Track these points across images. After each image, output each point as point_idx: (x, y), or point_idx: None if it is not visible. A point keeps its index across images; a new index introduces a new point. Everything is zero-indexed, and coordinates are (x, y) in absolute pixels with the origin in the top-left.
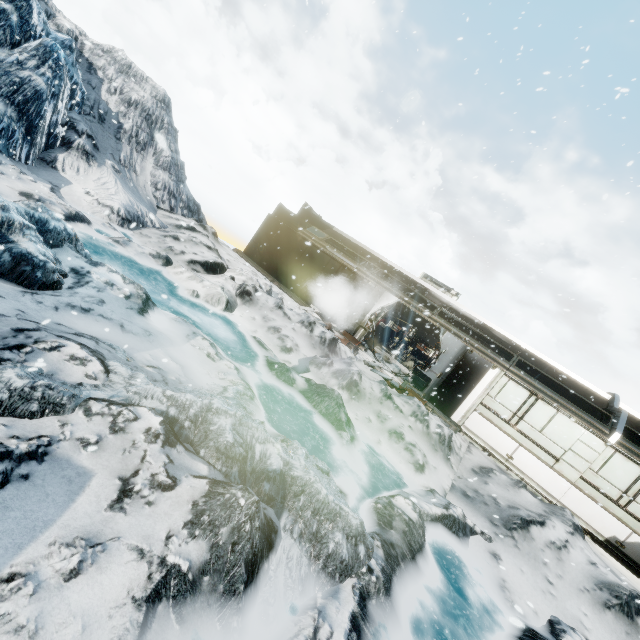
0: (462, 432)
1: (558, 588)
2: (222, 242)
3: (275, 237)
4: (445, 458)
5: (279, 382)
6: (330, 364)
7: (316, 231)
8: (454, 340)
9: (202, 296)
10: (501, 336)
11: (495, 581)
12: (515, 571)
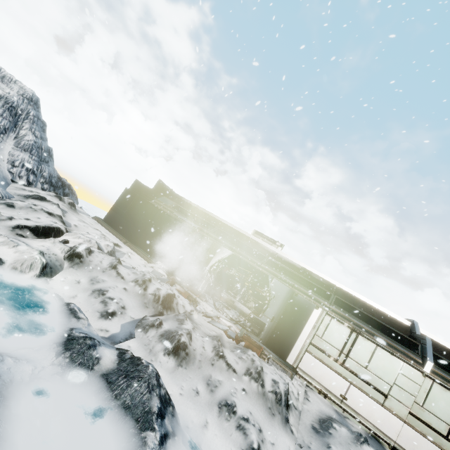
0: (298, 375)
1: None
2: (83, 211)
3: (130, 206)
4: (283, 422)
5: (72, 367)
6: (158, 325)
7: (166, 200)
8: (281, 285)
9: (9, 262)
10: (318, 277)
11: None
12: None
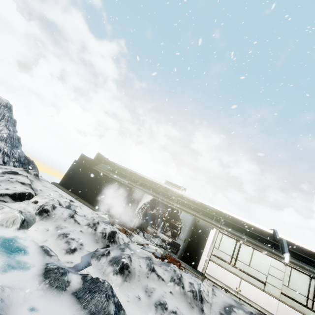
0: (206, 278)
1: None
2: (44, 179)
3: (79, 172)
4: (200, 312)
5: (51, 290)
6: (107, 254)
7: (104, 166)
8: (187, 216)
9: None
10: (211, 208)
11: None
12: None
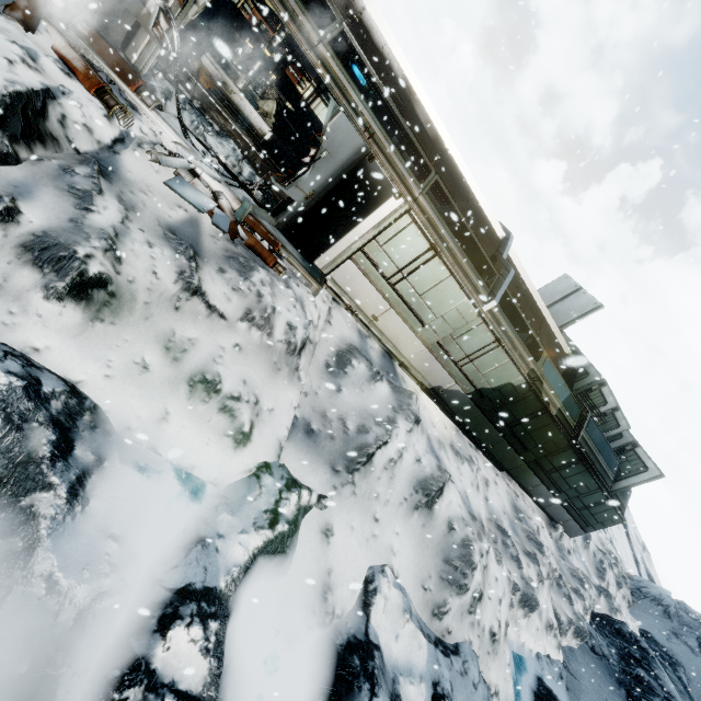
0: (326, 285)
1: (382, 521)
2: None
3: None
4: (291, 374)
5: None
6: (5, 217)
7: None
8: (350, 133)
9: None
10: (424, 117)
11: (320, 586)
12: (345, 537)
